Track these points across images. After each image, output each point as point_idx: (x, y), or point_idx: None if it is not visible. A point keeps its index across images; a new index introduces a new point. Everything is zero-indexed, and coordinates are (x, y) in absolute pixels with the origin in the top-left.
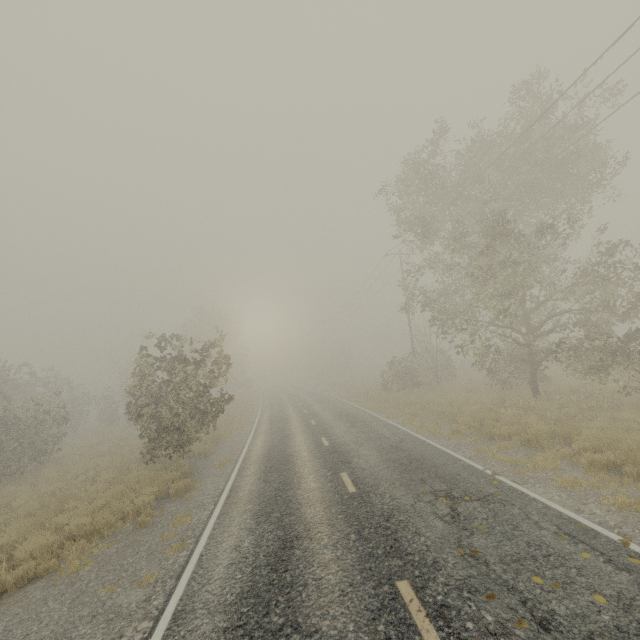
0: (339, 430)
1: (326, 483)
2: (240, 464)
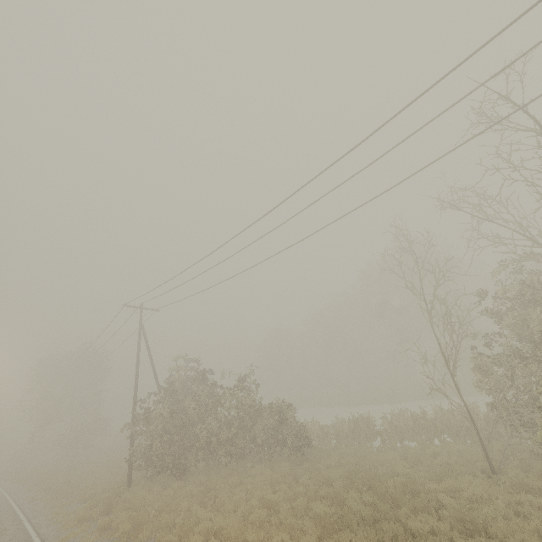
0: None
1: None
2: None
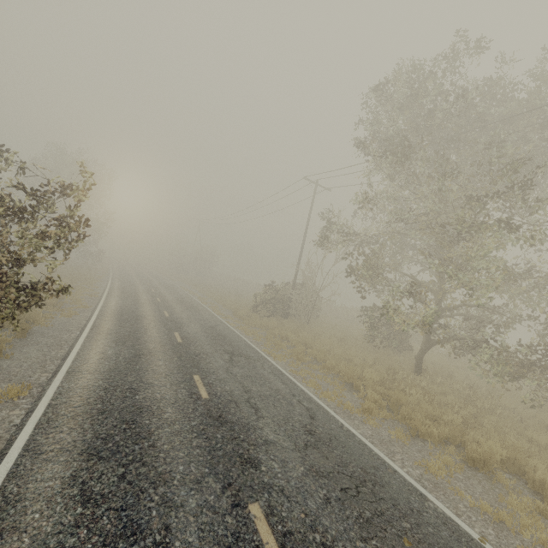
0: (217, 365)
1: (227, 547)
2: (45, 407)
